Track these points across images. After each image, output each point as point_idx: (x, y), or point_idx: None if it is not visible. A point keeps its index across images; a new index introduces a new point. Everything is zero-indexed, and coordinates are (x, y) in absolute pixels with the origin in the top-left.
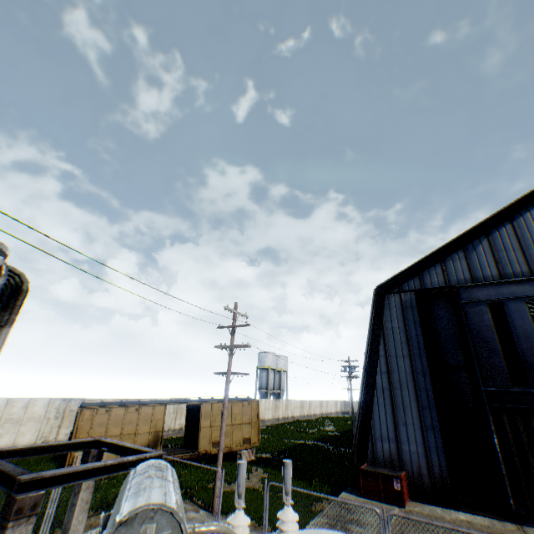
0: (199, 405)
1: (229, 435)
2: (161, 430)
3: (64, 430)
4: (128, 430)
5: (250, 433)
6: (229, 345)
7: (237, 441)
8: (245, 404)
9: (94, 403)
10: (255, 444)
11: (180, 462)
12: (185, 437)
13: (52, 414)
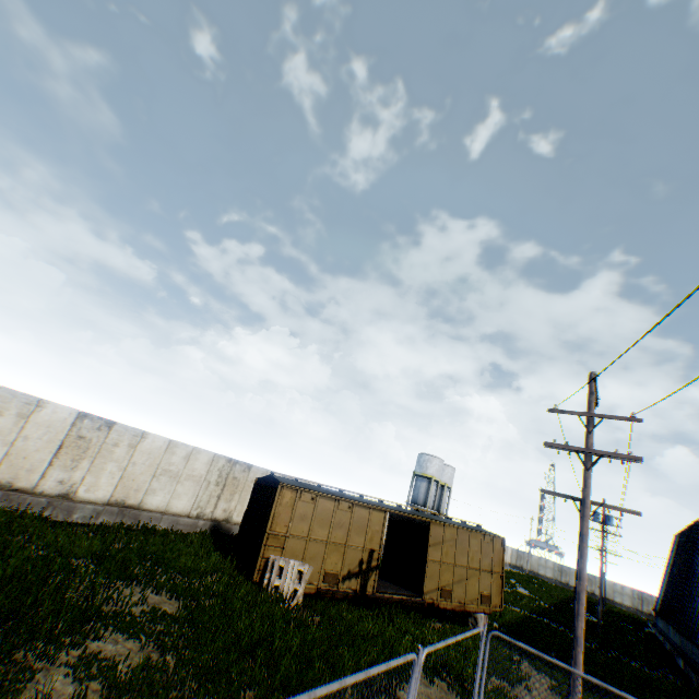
0: (405, 519)
1: (463, 584)
2: (377, 549)
3: (222, 503)
4: (335, 536)
5: (491, 588)
6: (584, 448)
7: (473, 596)
8: (487, 539)
9: (289, 480)
10: (496, 608)
11: (384, 603)
12: (383, 563)
13: (212, 477)
